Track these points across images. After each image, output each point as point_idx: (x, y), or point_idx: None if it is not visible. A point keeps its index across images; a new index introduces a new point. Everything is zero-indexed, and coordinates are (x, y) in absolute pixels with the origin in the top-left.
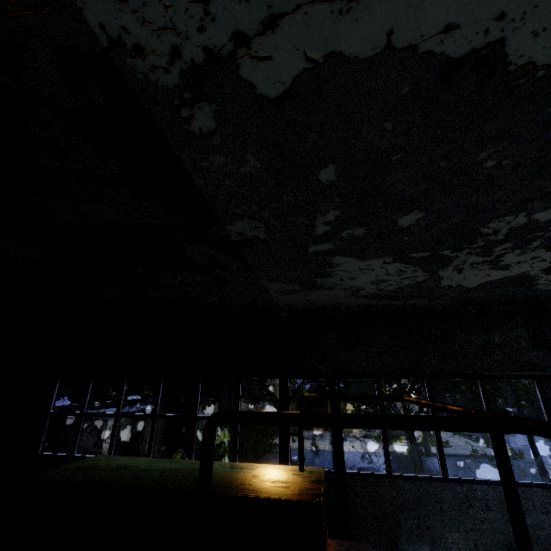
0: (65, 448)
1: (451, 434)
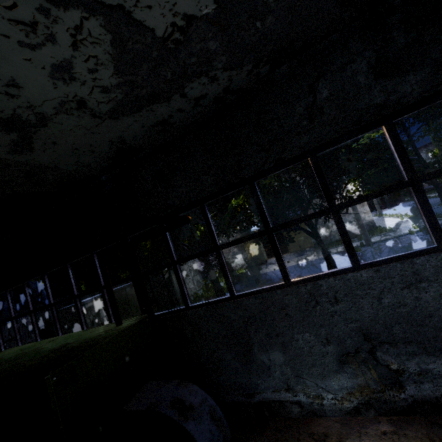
0: (65, 332)
1: (399, 220)
